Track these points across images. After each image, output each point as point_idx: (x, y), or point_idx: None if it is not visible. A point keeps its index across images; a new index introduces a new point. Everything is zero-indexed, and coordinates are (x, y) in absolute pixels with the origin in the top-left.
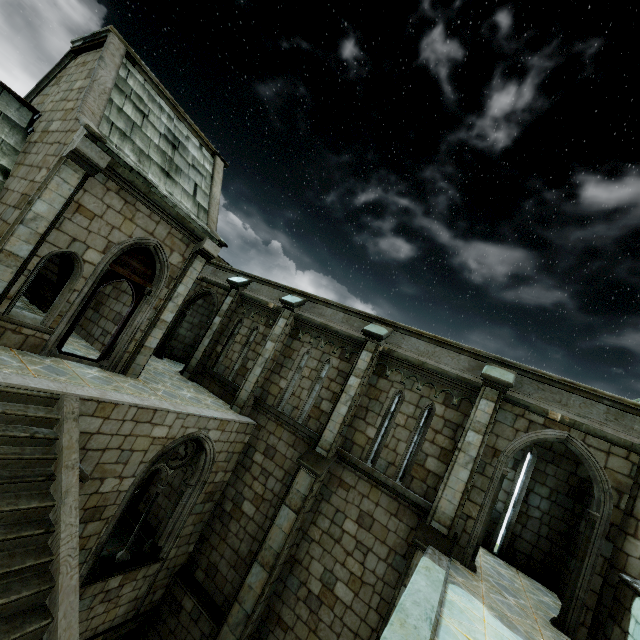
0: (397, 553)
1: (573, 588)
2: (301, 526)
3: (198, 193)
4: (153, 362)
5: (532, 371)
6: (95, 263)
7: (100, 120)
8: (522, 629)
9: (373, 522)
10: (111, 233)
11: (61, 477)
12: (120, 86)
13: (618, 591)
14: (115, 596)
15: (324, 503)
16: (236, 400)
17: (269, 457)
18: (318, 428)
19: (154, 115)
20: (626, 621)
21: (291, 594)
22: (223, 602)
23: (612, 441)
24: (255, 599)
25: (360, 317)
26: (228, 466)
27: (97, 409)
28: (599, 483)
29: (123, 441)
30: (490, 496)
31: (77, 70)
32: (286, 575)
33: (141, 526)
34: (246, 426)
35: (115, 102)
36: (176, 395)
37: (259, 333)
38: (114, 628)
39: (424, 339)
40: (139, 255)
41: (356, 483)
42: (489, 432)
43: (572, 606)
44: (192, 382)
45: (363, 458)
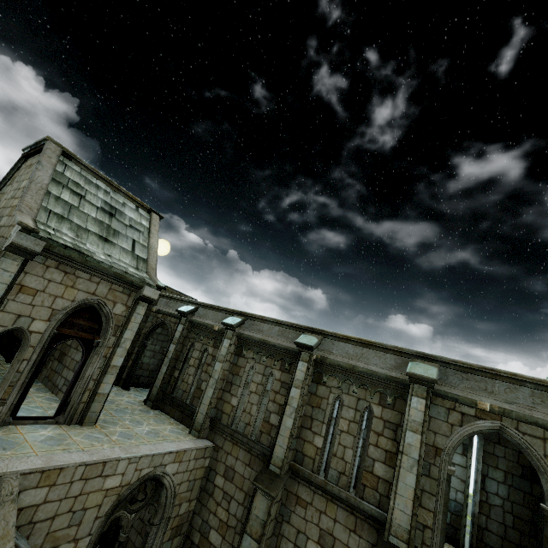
0: None
1: None
2: None
3: (136, 247)
4: (118, 397)
5: (453, 362)
6: (41, 331)
7: (37, 212)
8: None
9: (334, 541)
10: (54, 302)
11: None
12: (58, 179)
13: None
14: None
15: (285, 524)
16: (193, 424)
17: (229, 479)
18: (270, 443)
19: (91, 194)
20: None
21: None
22: None
23: (544, 426)
24: None
25: (293, 329)
26: (192, 494)
27: (41, 479)
28: (543, 474)
29: (73, 502)
30: (441, 500)
31: (25, 171)
32: None
33: None
34: (204, 450)
35: (53, 193)
36: (132, 434)
37: (209, 354)
38: None
39: (351, 342)
40: (84, 313)
41: (312, 499)
42: (426, 430)
43: None
44: (154, 410)
45: (315, 470)
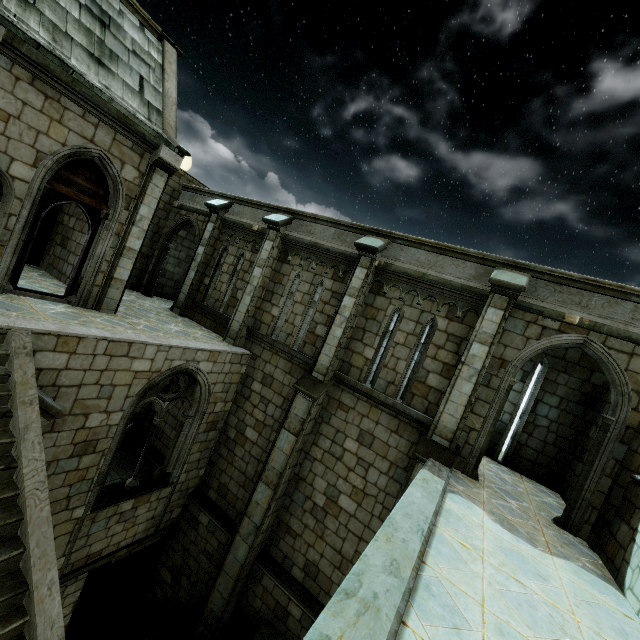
0: (398, 467)
1: (579, 490)
2: (303, 447)
3: (146, 89)
4: (139, 300)
5: (549, 272)
6: (27, 180)
7: None
8: (523, 531)
9: (373, 440)
10: (38, 140)
11: (17, 413)
12: None
13: (629, 491)
14: (131, 517)
15: (324, 425)
16: (228, 332)
17: (267, 385)
18: (314, 353)
19: None
20: (636, 519)
21: (298, 507)
22: (236, 516)
23: (637, 341)
24: (263, 513)
25: (353, 230)
26: (227, 397)
27: (58, 344)
28: (618, 387)
29: (100, 376)
30: (495, 408)
31: None
32: (292, 491)
33: (144, 456)
34: (240, 357)
35: None
36: (159, 329)
37: (246, 260)
38: (137, 542)
39: (425, 248)
40: (83, 170)
41: (355, 404)
42: (496, 342)
43: (577, 506)
44: (183, 318)
45: (361, 379)
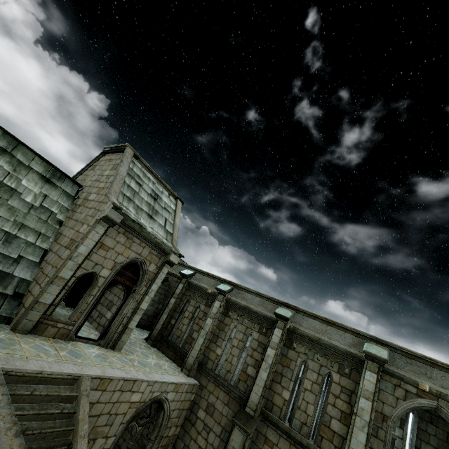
0: None
1: None
2: None
3: (167, 224)
4: None
5: (400, 348)
6: (105, 276)
7: (119, 195)
8: None
9: None
10: (117, 257)
11: (77, 446)
12: (129, 173)
13: None
14: None
15: None
16: (185, 364)
17: (209, 414)
18: (246, 389)
19: (145, 184)
20: None
21: None
22: None
23: None
24: None
25: (271, 301)
26: (178, 421)
27: (99, 384)
28: None
29: (112, 407)
30: None
31: (106, 163)
32: None
33: None
34: (192, 386)
35: (126, 182)
36: (145, 363)
37: (201, 311)
38: None
39: (318, 320)
40: (131, 267)
41: (278, 441)
42: (376, 399)
43: None
44: (153, 348)
45: (282, 418)
